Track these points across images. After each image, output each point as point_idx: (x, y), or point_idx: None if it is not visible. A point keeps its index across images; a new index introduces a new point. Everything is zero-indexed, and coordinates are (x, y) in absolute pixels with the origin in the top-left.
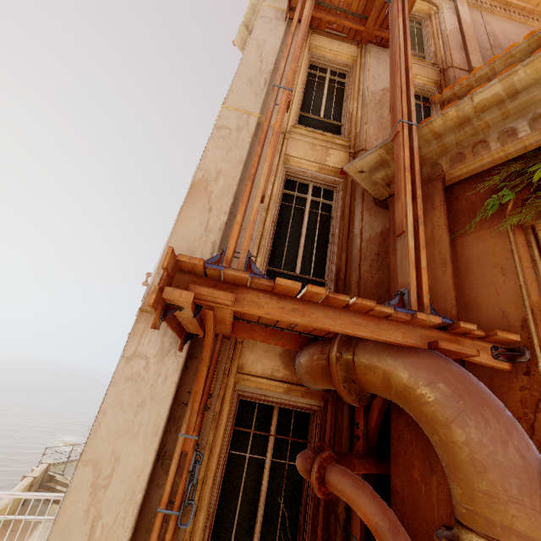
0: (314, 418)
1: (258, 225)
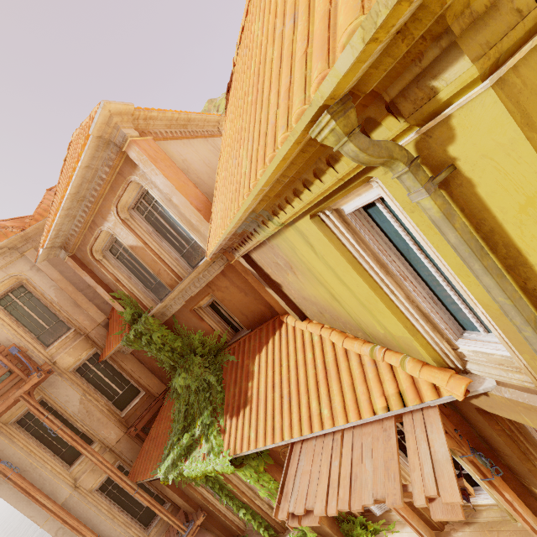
0: None
1: (119, 527)
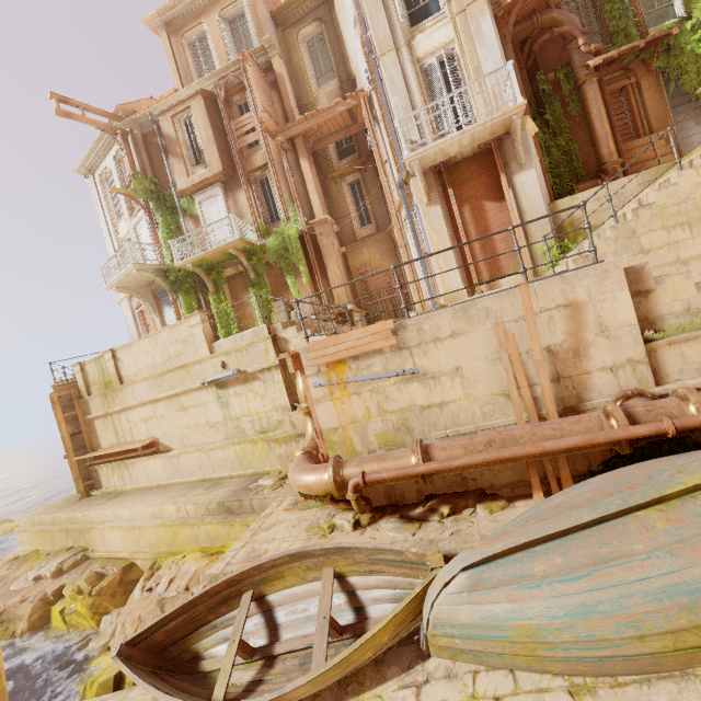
0: None
1: None
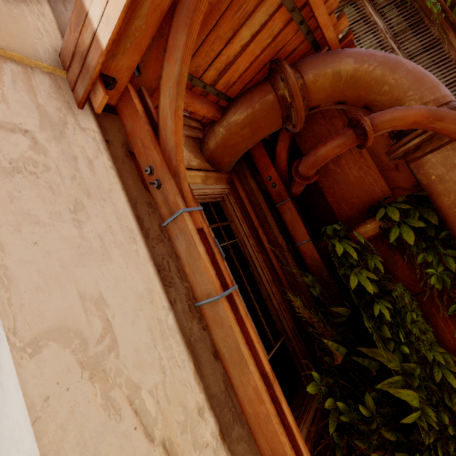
0: (225, 203)
1: None
